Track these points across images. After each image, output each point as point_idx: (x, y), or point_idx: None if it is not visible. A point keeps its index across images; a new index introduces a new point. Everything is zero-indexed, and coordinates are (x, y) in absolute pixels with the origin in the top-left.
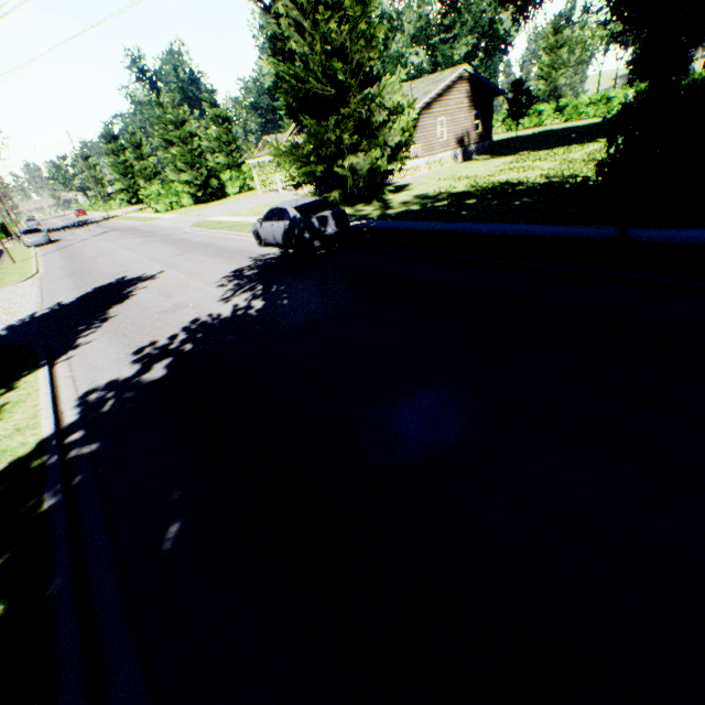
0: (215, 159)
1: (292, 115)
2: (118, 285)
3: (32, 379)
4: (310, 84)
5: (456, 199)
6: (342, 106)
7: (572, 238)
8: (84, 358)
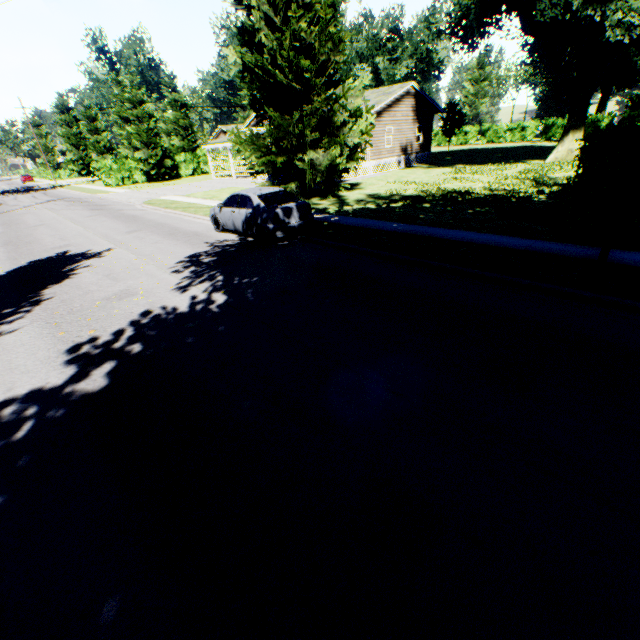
0: (170, 141)
1: (255, 105)
2: (58, 261)
3: None
4: (276, 77)
5: (410, 202)
6: (304, 103)
7: (543, 253)
8: (2, 353)
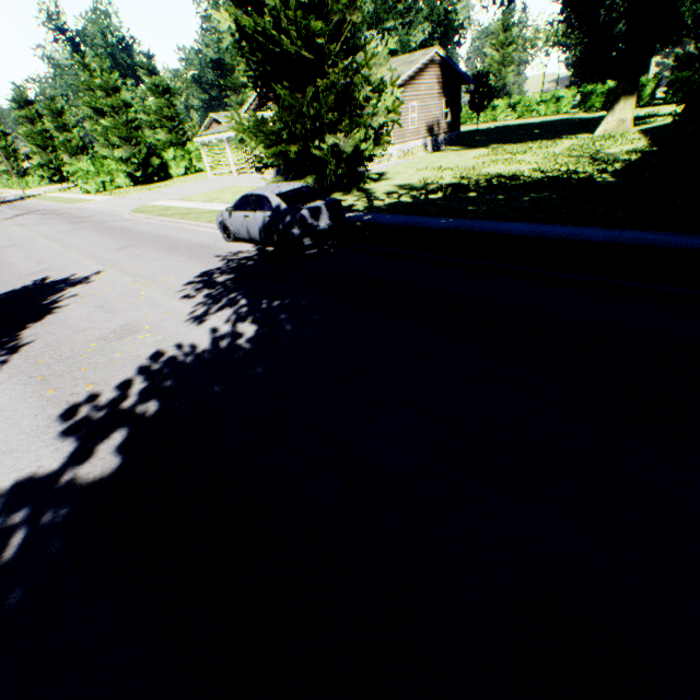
0: (154, 135)
1: (257, 83)
2: (35, 291)
3: None
4: (281, 45)
5: (451, 192)
6: (317, 77)
7: (637, 245)
8: None
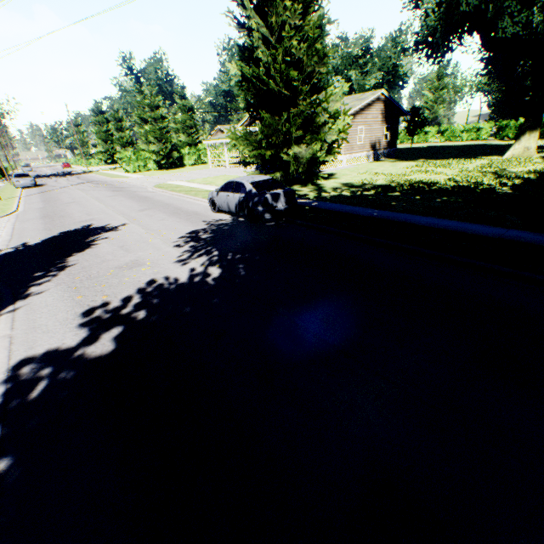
0: (178, 137)
1: (249, 108)
2: (82, 232)
3: None
4: (269, 85)
5: (381, 191)
6: (291, 106)
7: (518, 241)
8: (29, 312)
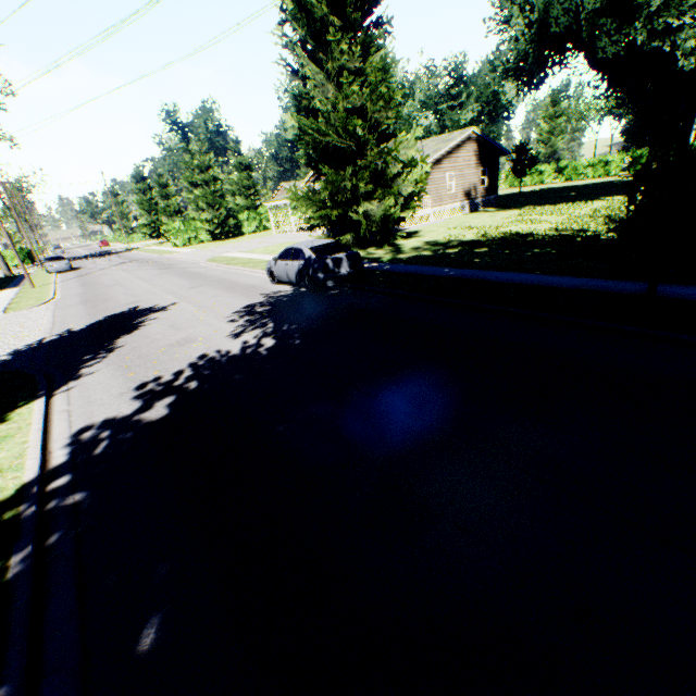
0: (234, 200)
1: (311, 164)
2: (129, 315)
3: (26, 411)
4: (330, 137)
5: (467, 247)
6: (358, 158)
7: (594, 291)
8: (84, 390)
